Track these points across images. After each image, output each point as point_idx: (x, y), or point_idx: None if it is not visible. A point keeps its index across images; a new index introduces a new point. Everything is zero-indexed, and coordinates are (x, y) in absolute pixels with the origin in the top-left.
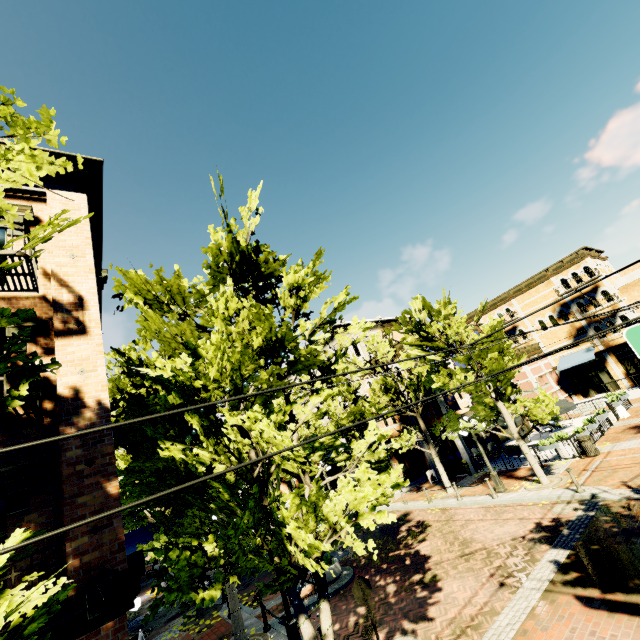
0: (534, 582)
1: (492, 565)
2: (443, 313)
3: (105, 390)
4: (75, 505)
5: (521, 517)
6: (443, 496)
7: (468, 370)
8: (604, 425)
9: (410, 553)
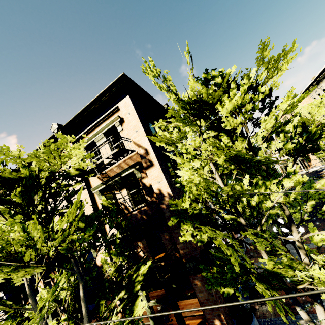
0: None
1: None
2: None
3: (168, 188)
4: (175, 233)
5: None
6: None
7: None
8: None
9: None
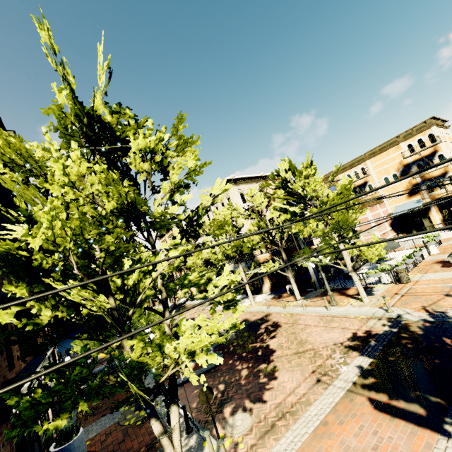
0: (341, 382)
1: (315, 364)
2: (304, 174)
3: None
4: None
5: (344, 327)
6: (294, 305)
7: (320, 220)
8: (418, 259)
9: (263, 346)
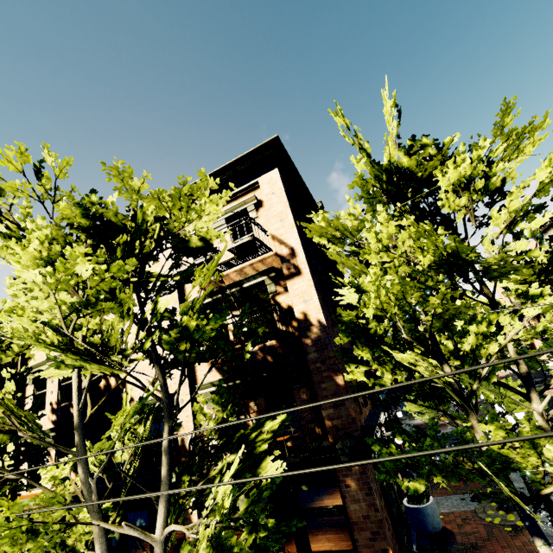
0: None
1: None
2: None
3: (320, 312)
4: (321, 388)
5: None
6: None
7: None
8: None
9: None
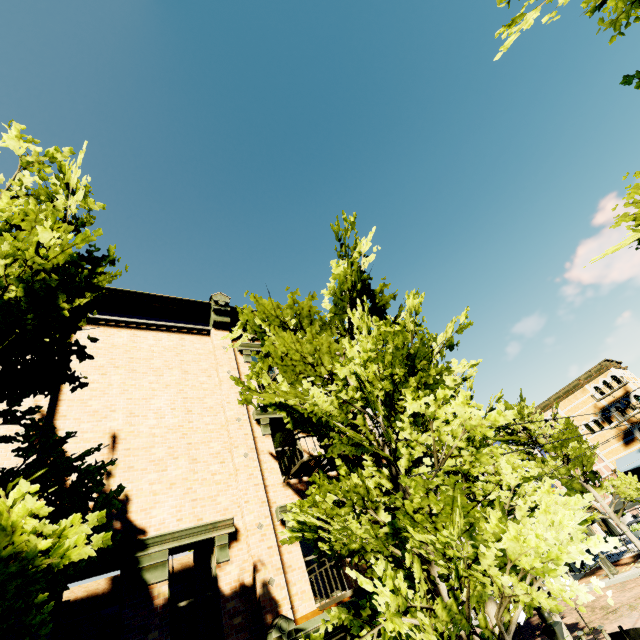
0: None
1: (638, 609)
2: (526, 412)
3: None
4: None
5: None
6: None
7: (556, 458)
8: None
9: None
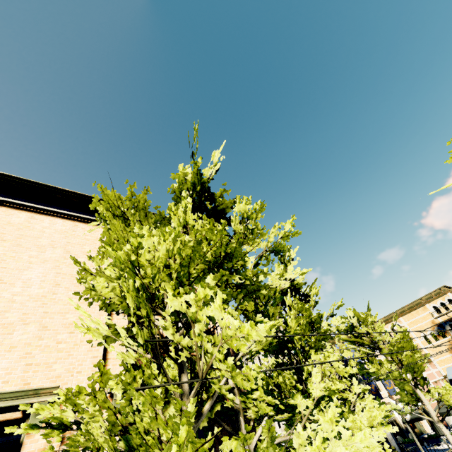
0: None
1: None
2: (370, 320)
3: None
4: None
5: None
6: None
7: (391, 362)
8: None
9: None
